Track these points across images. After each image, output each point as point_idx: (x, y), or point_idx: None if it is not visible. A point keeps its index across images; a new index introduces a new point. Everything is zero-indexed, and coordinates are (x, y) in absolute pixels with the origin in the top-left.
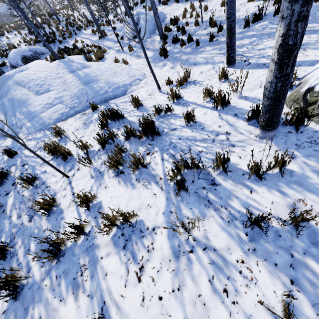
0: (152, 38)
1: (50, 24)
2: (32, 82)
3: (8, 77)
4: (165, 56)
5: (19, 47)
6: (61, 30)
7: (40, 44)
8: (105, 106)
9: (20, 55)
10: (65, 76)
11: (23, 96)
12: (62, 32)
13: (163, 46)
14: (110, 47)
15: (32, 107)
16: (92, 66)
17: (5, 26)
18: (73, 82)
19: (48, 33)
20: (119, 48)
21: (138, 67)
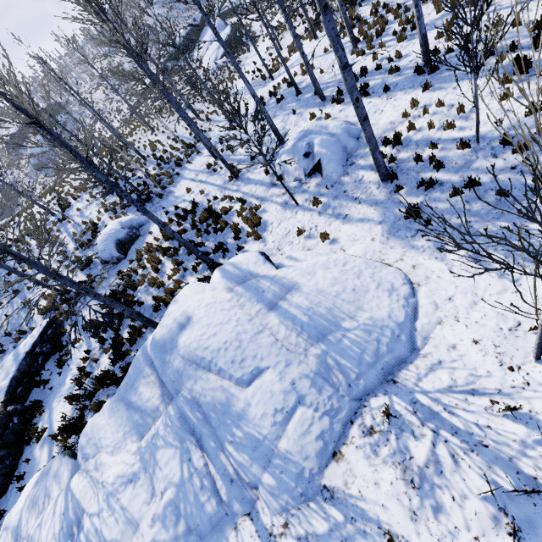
0: (352, 175)
1: (132, 168)
2: (220, 357)
3: (164, 345)
4: (426, 223)
5: (101, 221)
6: (154, 175)
7: (131, 209)
8: (404, 401)
9: (113, 241)
10: (266, 321)
11: (217, 397)
12: (156, 178)
13: (396, 195)
14: (263, 197)
15: (250, 425)
16: (301, 284)
17: (65, 186)
18: (292, 337)
19: (135, 185)
20: (284, 198)
21: (367, 248)
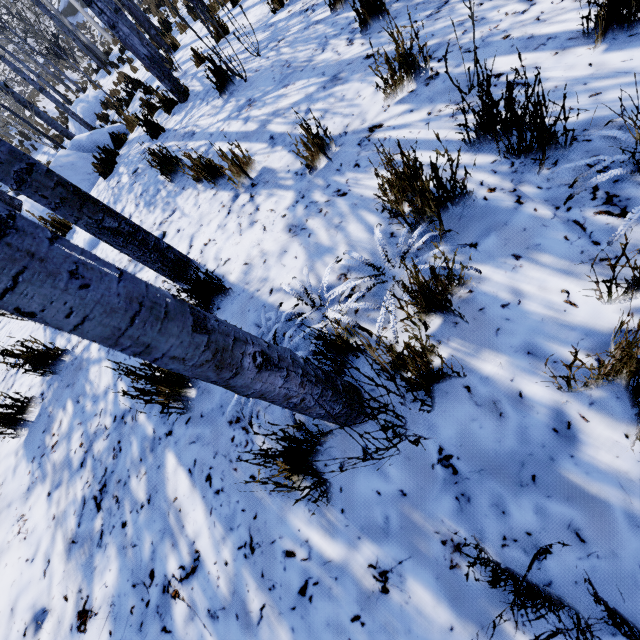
0: None
1: None
2: None
3: None
4: None
5: None
6: None
7: None
8: None
9: None
10: None
11: None
12: None
13: None
14: None
15: None
16: None
17: None
18: None
19: None
20: None
21: None
